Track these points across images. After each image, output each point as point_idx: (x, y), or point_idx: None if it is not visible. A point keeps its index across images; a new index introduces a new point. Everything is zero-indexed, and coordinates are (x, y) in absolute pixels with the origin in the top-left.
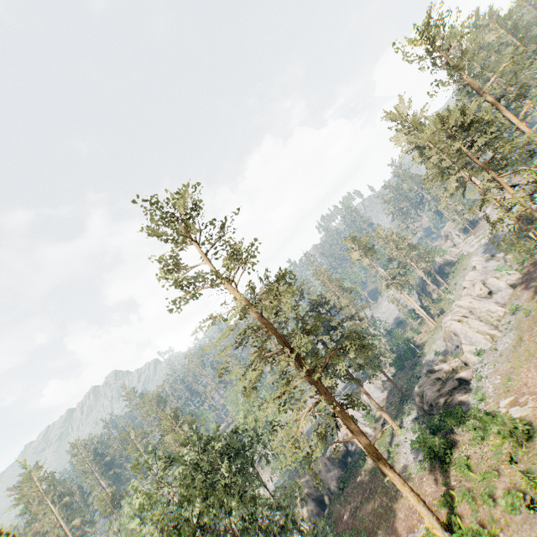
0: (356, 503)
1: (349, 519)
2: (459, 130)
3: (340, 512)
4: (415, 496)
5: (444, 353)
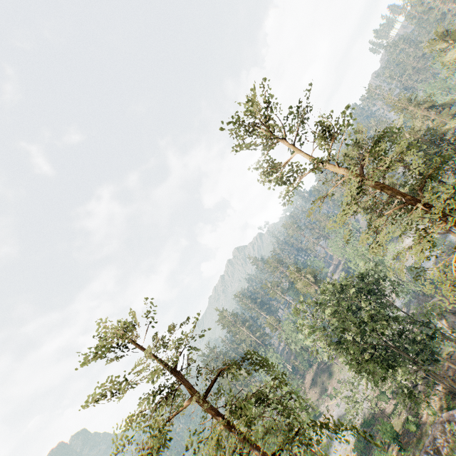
0: None
1: None
2: None
3: None
4: None
5: None
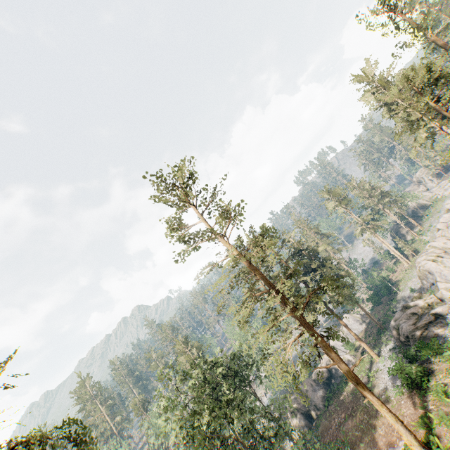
0: (339, 418)
1: (334, 432)
2: (425, 86)
3: (326, 425)
4: (393, 416)
5: (419, 290)
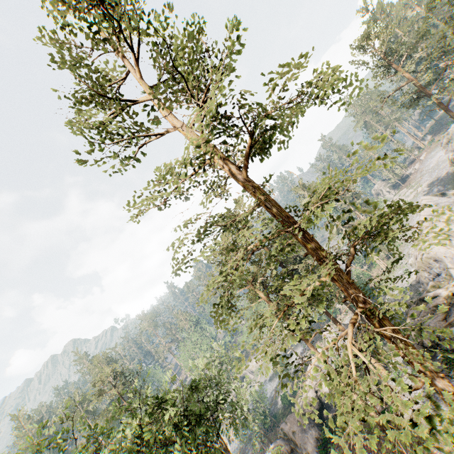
0: None
1: None
2: None
3: None
4: None
5: (413, 288)
